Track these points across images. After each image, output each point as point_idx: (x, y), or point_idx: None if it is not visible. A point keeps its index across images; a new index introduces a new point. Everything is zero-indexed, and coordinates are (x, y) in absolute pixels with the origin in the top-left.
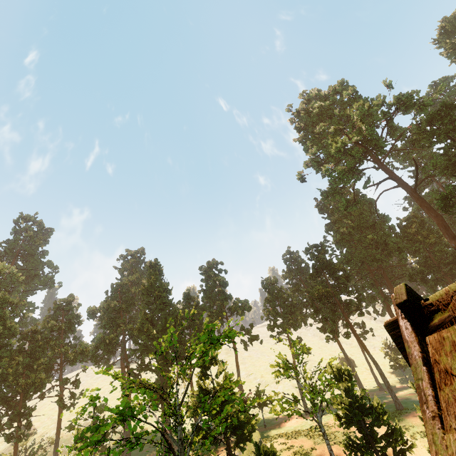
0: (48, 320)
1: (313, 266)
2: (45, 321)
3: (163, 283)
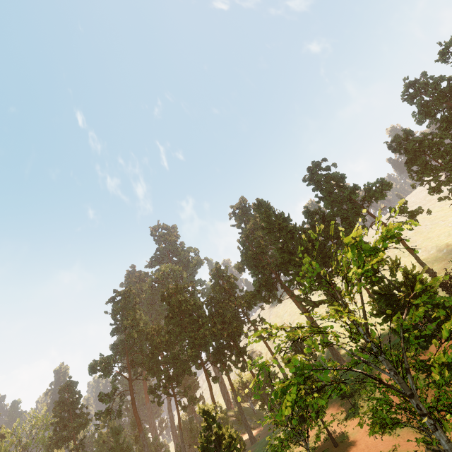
0: (214, 287)
1: None
2: (212, 289)
3: (277, 215)
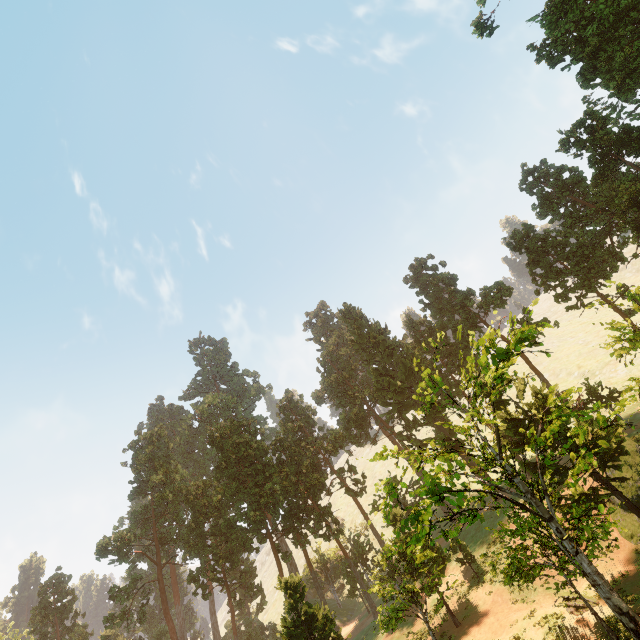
0: (284, 424)
1: (590, 162)
2: (282, 427)
3: (371, 325)
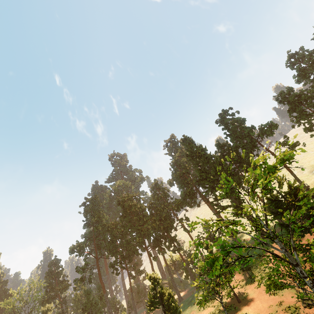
0: (153, 196)
1: None
2: (152, 197)
3: (197, 146)
